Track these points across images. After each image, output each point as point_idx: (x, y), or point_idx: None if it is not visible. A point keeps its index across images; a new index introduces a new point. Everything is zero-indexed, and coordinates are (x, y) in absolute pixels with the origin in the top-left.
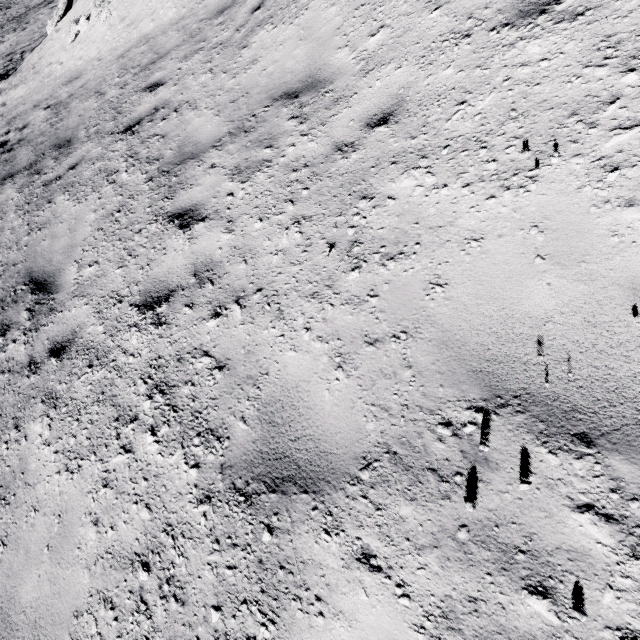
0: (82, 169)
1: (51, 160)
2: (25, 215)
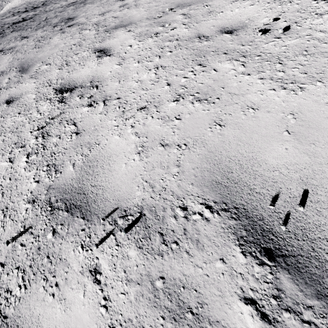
0: None
1: (89, 0)
2: (74, 10)
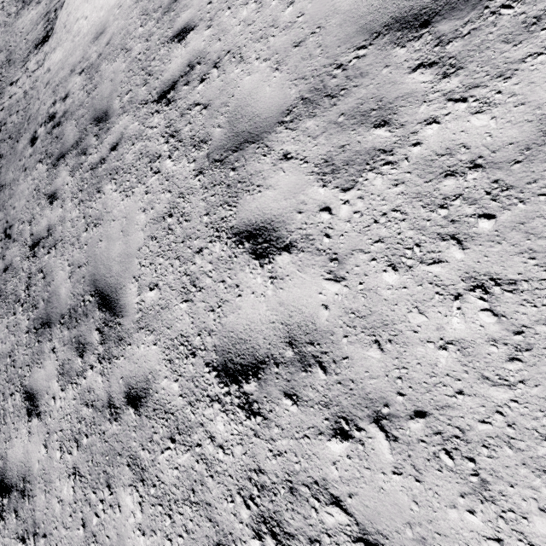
0: (123, 151)
1: (93, 137)
2: (80, 205)
